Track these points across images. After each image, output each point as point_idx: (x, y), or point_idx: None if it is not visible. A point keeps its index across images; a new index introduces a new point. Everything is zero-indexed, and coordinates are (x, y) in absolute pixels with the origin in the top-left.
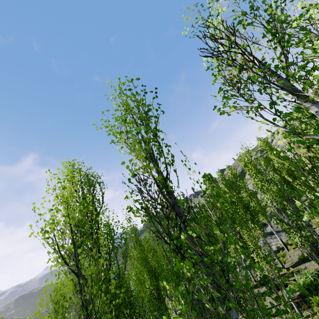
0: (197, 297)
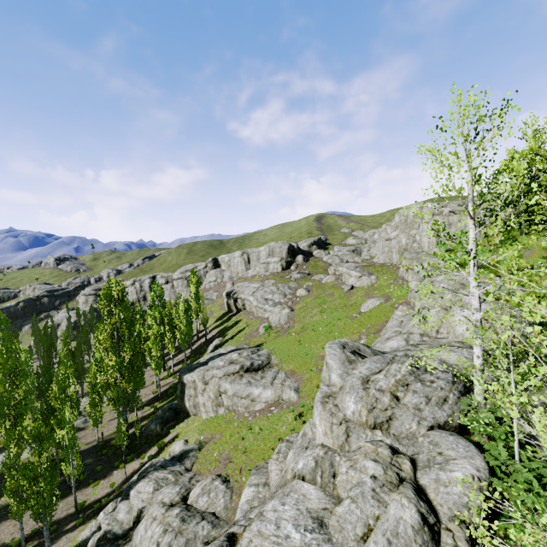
0: None
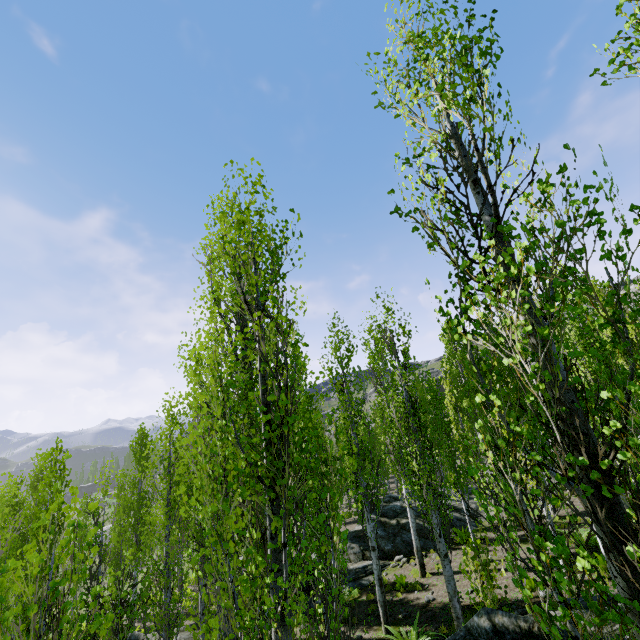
0: (374, 518)
